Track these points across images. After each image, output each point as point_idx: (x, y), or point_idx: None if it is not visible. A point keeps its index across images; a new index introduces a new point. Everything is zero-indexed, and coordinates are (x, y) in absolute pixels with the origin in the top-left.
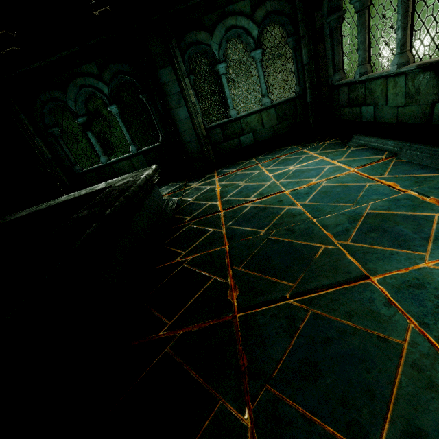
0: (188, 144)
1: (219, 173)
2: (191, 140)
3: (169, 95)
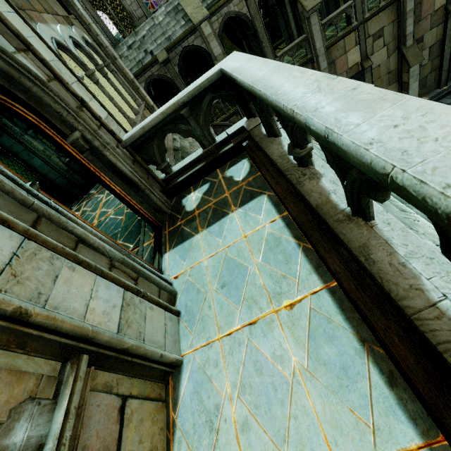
0: (56, 180)
1: (88, 195)
2: (57, 177)
3: (19, 153)
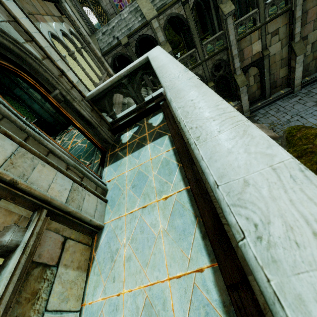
0: (47, 119)
1: (67, 130)
2: (48, 117)
3: (25, 100)
